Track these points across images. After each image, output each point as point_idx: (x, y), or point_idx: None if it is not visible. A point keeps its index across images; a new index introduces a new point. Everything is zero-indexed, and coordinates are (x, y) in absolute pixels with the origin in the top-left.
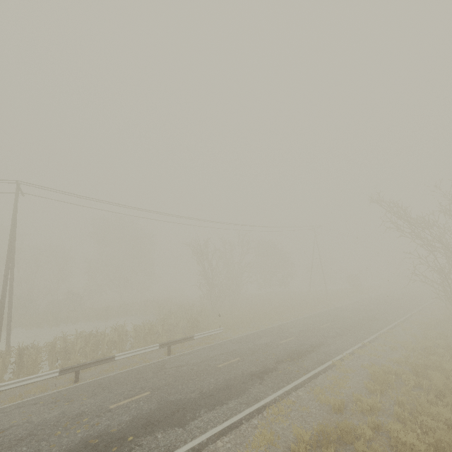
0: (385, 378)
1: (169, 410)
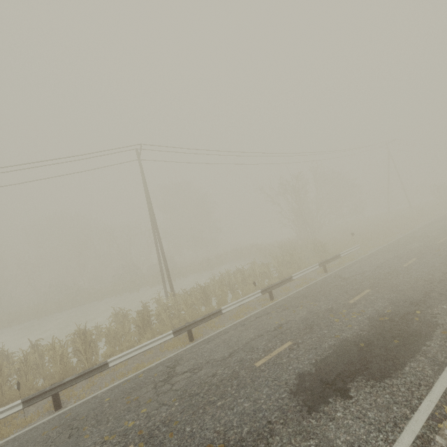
0: None
1: (417, 294)
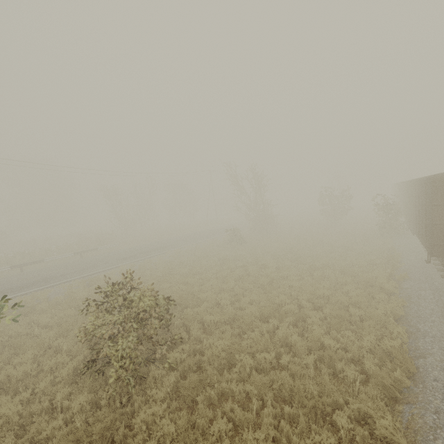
0: (178, 252)
1: (73, 271)
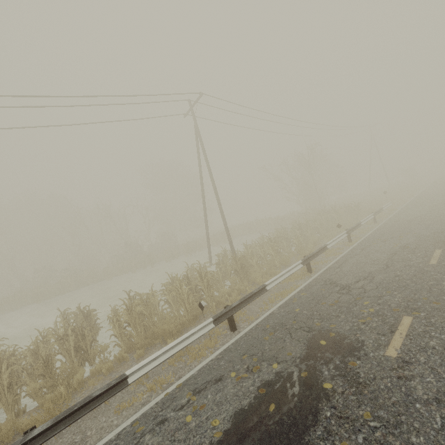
0: None
1: None
